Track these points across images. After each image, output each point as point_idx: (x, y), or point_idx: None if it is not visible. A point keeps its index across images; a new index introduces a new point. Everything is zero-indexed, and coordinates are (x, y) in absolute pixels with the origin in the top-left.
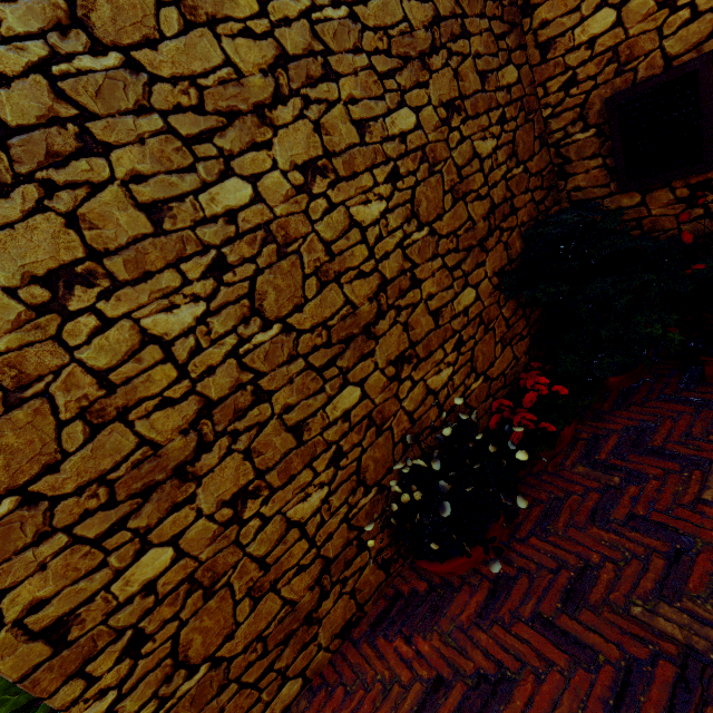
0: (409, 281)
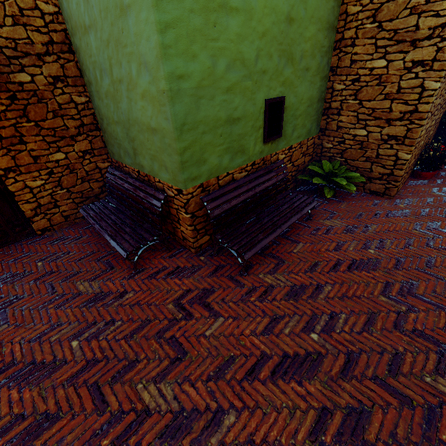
0: (445, 101)
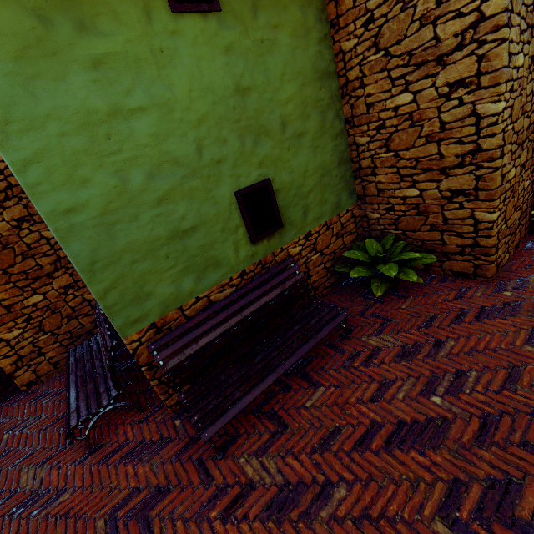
0: None
